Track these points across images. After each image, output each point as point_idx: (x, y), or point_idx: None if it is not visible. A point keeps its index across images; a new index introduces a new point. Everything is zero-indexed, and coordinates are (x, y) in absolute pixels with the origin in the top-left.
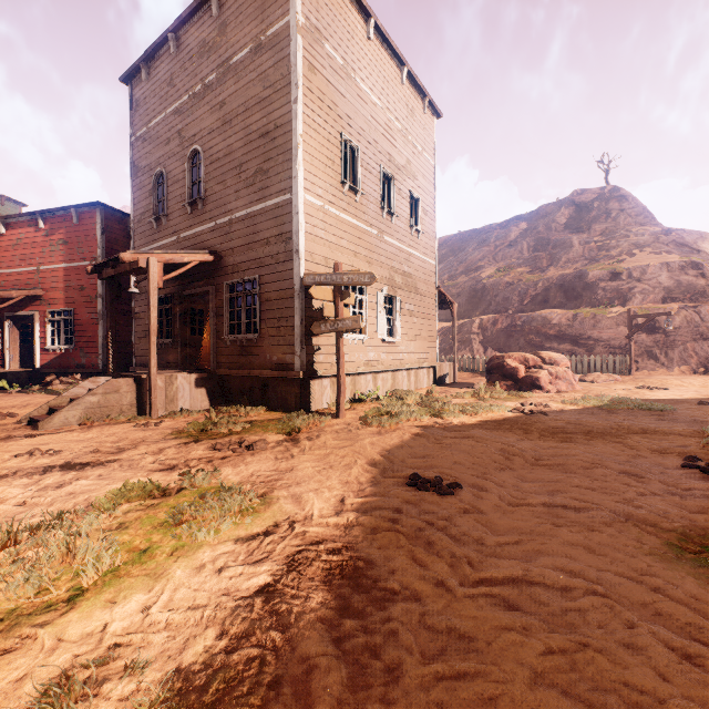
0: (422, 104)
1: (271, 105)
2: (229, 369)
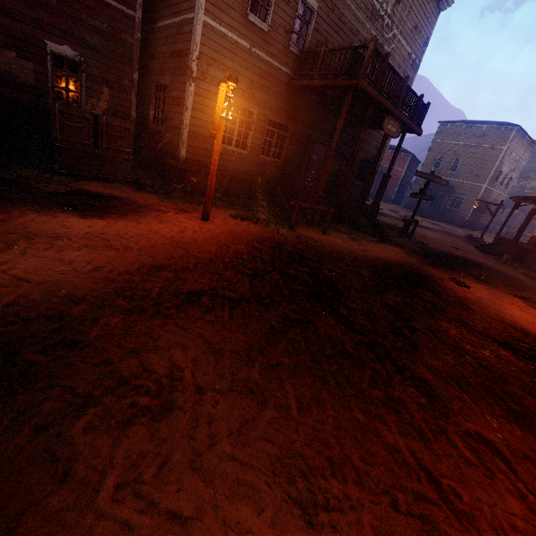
0: (531, 145)
1: (488, 163)
2: (445, 214)
